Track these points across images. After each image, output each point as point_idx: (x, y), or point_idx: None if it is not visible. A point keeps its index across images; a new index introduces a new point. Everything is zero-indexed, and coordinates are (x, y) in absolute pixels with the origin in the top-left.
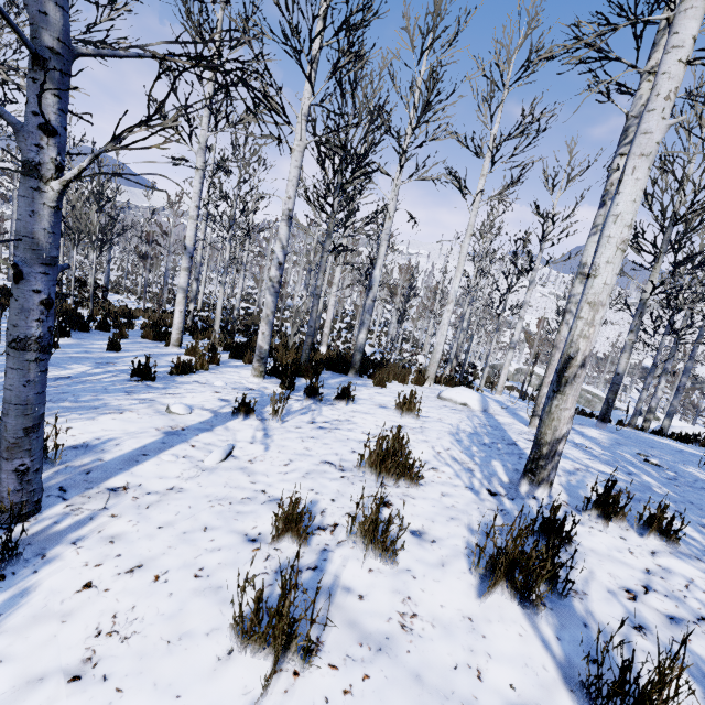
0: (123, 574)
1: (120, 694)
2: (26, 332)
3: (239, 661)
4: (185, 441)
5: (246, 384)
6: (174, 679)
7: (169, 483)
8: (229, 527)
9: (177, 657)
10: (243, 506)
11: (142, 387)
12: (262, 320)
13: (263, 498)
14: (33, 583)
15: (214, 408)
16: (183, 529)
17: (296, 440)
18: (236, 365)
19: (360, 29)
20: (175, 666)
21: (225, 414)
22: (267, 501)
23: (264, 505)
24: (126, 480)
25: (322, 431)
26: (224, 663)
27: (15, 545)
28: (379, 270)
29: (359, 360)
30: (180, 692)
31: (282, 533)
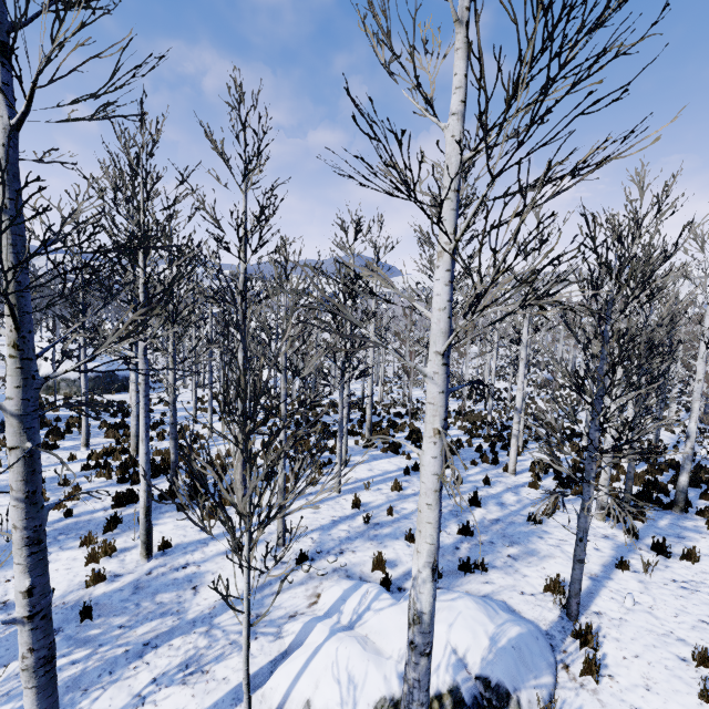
0: (634, 657)
1: (667, 700)
2: (582, 557)
3: (707, 708)
4: (604, 586)
5: (597, 530)
6: (683, 703)
7: (617, 614)
8: (665, 649)
9: (679, 697)
10: (665, 638)
11: (540, 531)
12: (600, 481)
13: (674, 637)
14: (604, 650)
15: (597, 557)
16: (642, 643)
17: (670, 596)
18: (568, 499)
19: (660, 290)
20: (681, 700)
21: (608, 564)
22: (677, 639)
23: (677, 641)
24: (597, 608)
25: (685, 591)
26: (700, 706)
27: (592, 634)
28: (694, 423)
29: (683, 500)
30: (688, 708)
31: (700, 661)
